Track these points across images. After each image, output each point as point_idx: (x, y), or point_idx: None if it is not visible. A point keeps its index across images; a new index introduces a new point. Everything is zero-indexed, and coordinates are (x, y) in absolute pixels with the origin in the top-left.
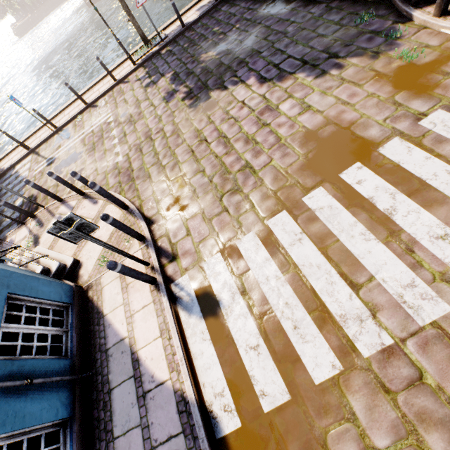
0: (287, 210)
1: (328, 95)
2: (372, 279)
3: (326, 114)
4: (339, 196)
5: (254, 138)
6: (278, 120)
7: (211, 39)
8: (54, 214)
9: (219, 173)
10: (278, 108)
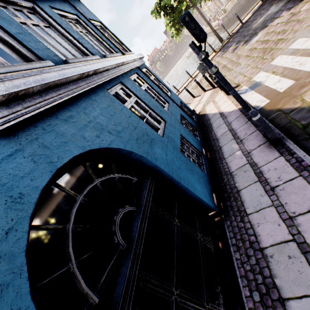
0: (300, 37)
1: None
2: None
3: None
4: None
5: (283, 30)
6: (298, 15)
7: (259, 17)
8: None
9: (261, 52)
10: (299, 11)
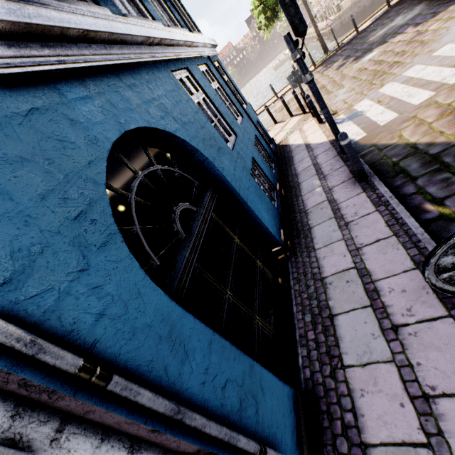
0: (418, 64)
1: None
2: None
3: None
4: None
5: (402, 51)
6: (424, 35)
7: (380, 28)
8: None
9: (371, 75)
10: (426, 30)
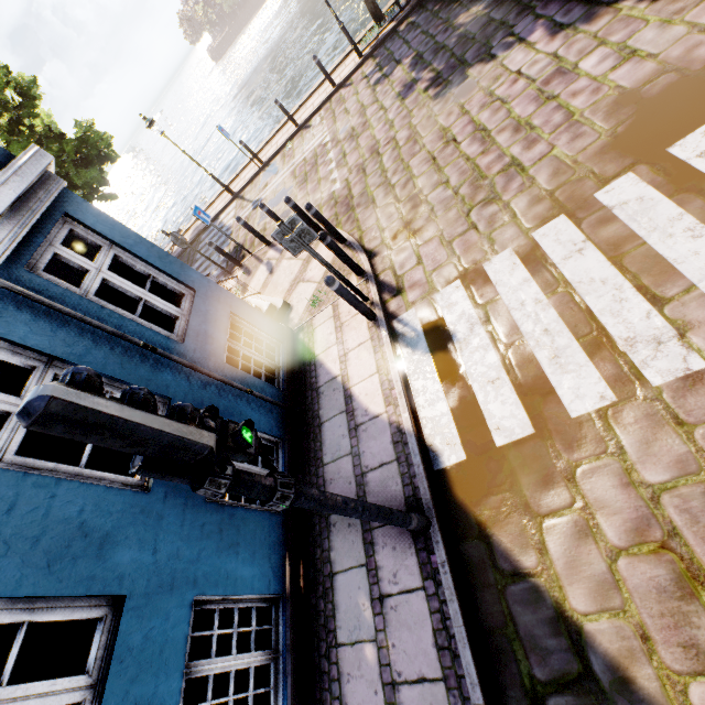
0: (567, 214)
1: (673, 24)
2: (691, 289)
3: (664, 57)
4: (659, 181)
5: (528, 122)
6: (573, 87)
7: None
8: (262, 260)
9: (468, 181)
10: (576, 68)
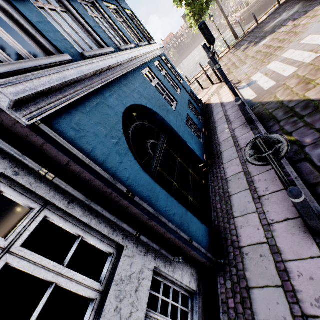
0: (291, 49)
1: None
2: (319, 46)
3: None
4: (317, 33)
5: (283, 39)
6: (297, 28)
7: (272, 21)
8: None
9: (263, 56)
10: (299, 24)
